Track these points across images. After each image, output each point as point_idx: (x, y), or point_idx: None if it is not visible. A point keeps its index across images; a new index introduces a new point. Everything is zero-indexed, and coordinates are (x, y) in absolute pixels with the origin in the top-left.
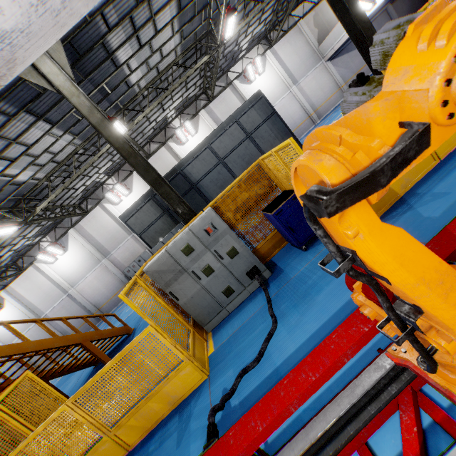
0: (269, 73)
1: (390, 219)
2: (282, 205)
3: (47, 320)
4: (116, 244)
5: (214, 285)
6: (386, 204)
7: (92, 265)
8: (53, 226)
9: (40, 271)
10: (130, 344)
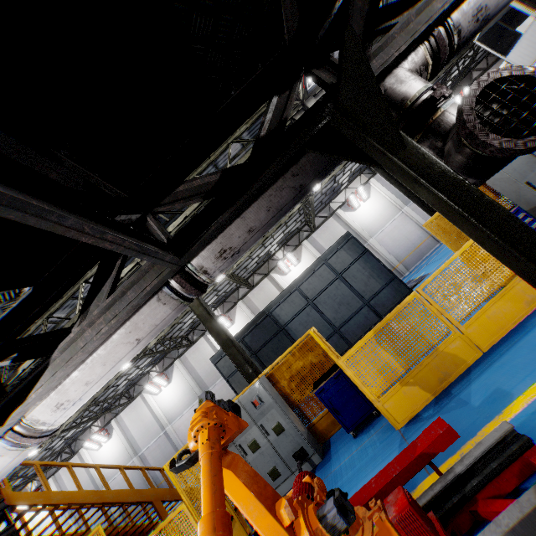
0: (375, 197)
1: (420, 421)
2: (324, 384)
3: (129, 468)
4: (215, 378)
5: (260, 463)
6: (423, 400)
7: (191, 400)
8: (163, 356)
9: (145, 402)
10: (166, 518)
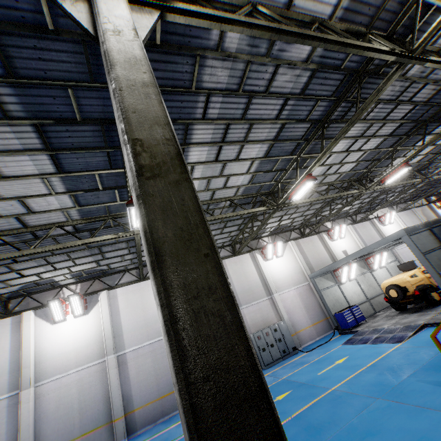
0: (396, 225)
1: None
2: None
3: None
4: (251, 298)
5: None
6: None
7: None
8: None
9: None
10: None
